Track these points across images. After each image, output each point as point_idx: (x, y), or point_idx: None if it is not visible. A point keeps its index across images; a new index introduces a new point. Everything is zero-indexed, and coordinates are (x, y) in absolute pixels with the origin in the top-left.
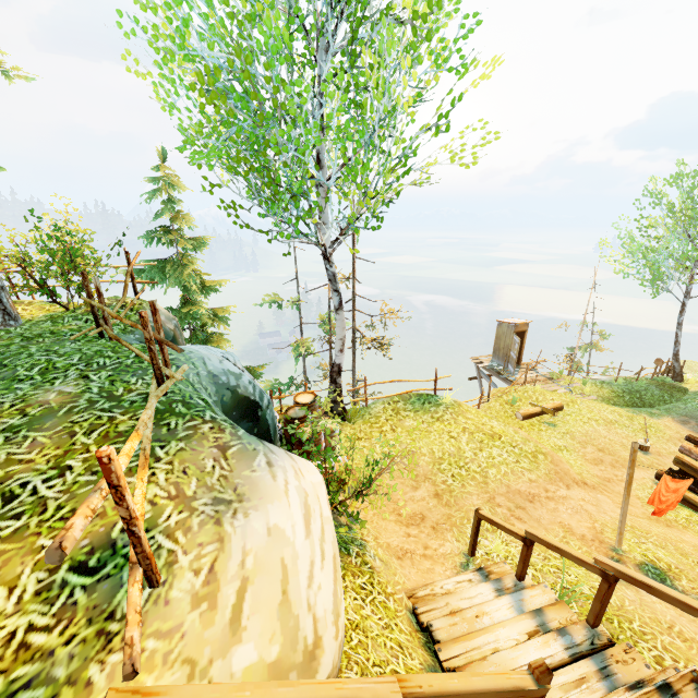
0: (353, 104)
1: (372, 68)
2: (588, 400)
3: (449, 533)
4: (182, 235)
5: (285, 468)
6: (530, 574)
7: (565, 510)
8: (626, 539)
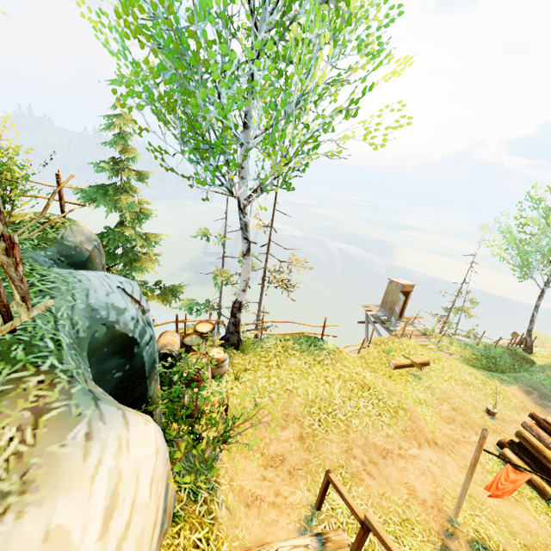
0: (280, 74)
1: (299, 41)
2: (452, 359)
3: (303, 481)
4: (129, 166)
5: (106, 442)
6: (368, 539)
7: (413, 471)
8: (463, 509)
